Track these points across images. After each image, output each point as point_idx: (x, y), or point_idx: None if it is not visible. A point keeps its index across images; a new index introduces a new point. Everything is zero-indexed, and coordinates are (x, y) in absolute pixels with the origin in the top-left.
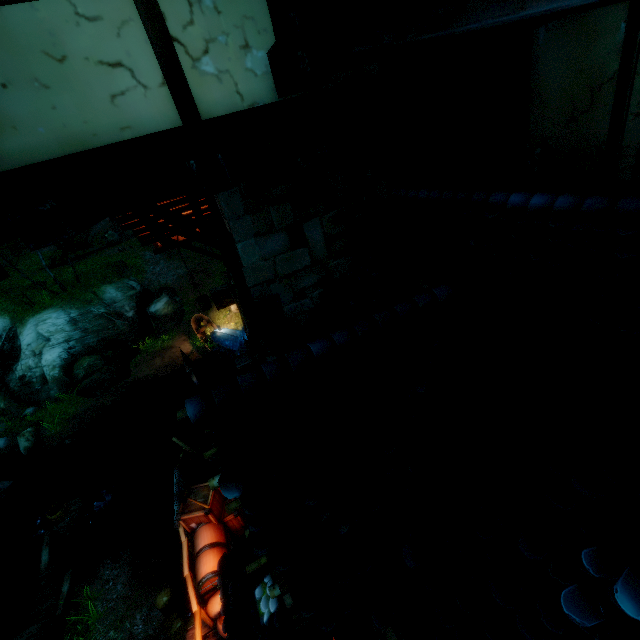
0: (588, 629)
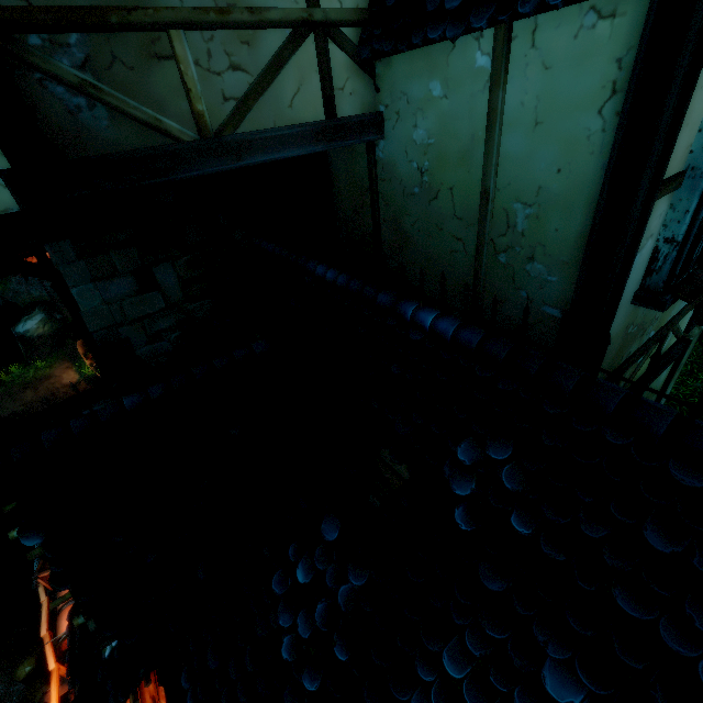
0: (283, 596)
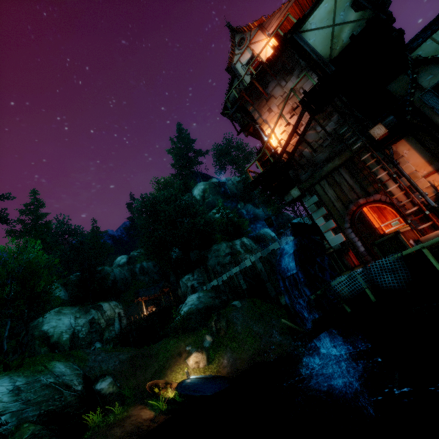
0: None
